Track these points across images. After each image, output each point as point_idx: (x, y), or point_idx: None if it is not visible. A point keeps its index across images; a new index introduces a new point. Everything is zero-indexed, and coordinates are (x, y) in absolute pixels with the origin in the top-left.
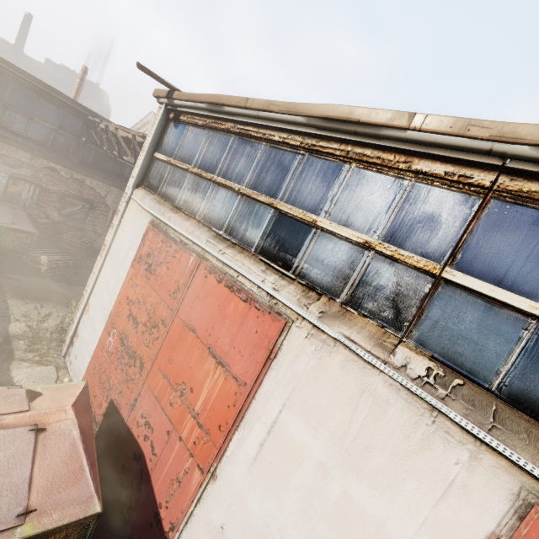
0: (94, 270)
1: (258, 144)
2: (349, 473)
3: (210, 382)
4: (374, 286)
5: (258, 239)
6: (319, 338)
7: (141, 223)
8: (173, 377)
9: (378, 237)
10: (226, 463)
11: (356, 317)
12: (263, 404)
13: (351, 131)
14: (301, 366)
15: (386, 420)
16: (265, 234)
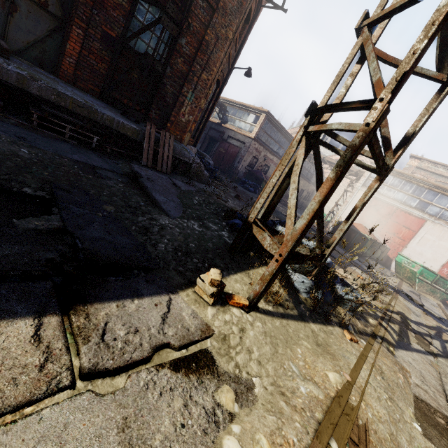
0: (342, 208)
1: (414, 184)
2: (439, 241)
3: (404, 232)
4: (445, 215)
5: (414, 205)
6: (434, 223)
7: None
8: (390, 232)
9: (446, 207)
10: (409, 244)
11: (441, 220)
12: (419, 234)
13: (442, 189)
14: (429, 227)
15: (447, 233)
16: (417, 204)
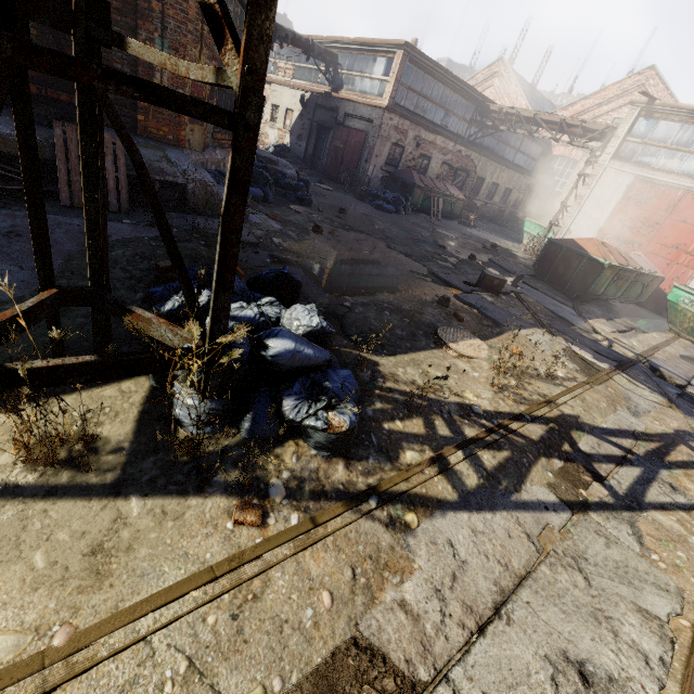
0: (571, 212)
1: None
2: None
3: None
4: None
5: None
6: None
7: (623, 180)
8: (668, 244)
9: None
10: None
11: None
12: None
13: None
14: None
15: None
16: None
